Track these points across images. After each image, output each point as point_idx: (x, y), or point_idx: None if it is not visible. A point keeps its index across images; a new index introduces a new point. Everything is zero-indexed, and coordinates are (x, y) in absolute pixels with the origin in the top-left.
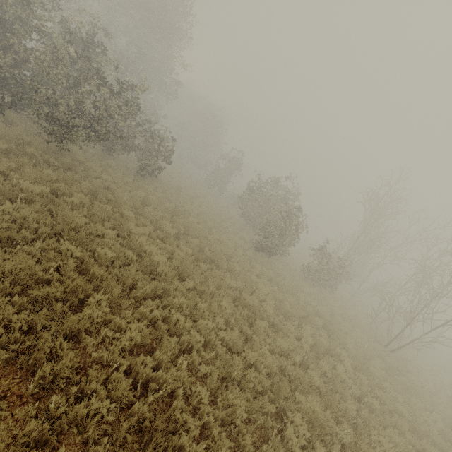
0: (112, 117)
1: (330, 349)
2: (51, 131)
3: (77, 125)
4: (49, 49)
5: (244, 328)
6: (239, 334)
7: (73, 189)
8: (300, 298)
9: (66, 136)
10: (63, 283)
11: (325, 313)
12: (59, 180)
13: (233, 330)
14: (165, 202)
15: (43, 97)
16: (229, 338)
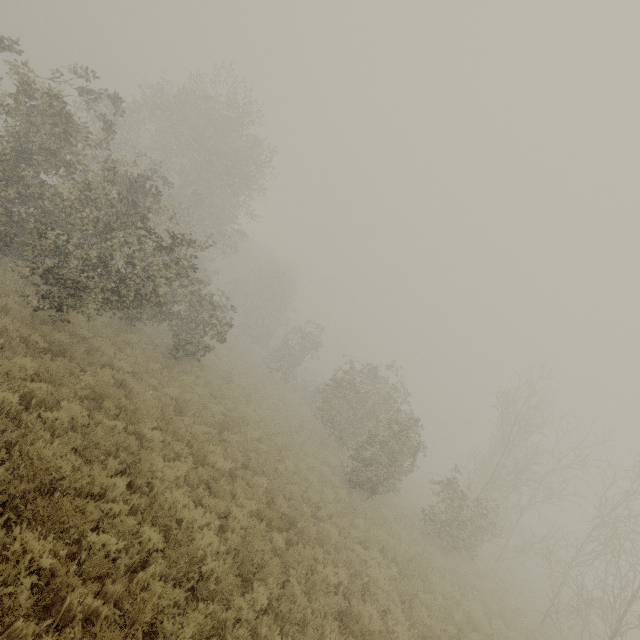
0: (152, 279)
1: None
2: (47, 292)
3: (93, 287)
4: (77, 185)
5: None
6: None
7: (61, 394)
8: (434, 586)
9: (69, 301)
10: None
11: (481, 620)
12: (40, 375)
13: None
14: (210, 404)
15: (49, 244)
16: None
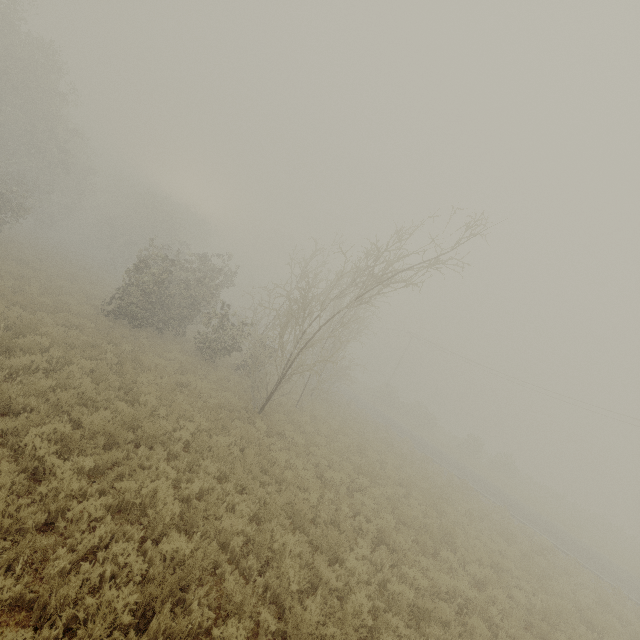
0: None
1: (69, 362)
2: None
3: None
4: None
5: None
6: None
7: None
8: (126, 350)
9: None
10: None
11: (147, 359)
12: None
13: None
14: None
15: None
16: None
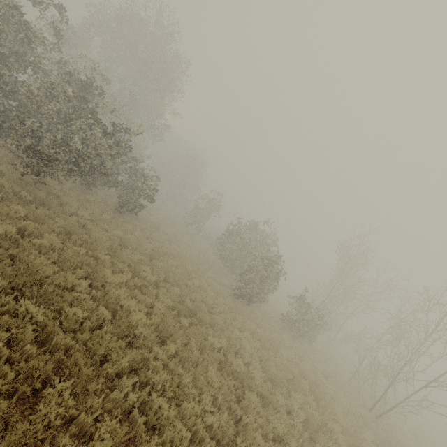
0: (100, 155)
1: (322, 423)
2: (29, 162)
3: (60, 159)
4: (44, 84)
5: (233, 407)
6: (228, 417)
7: (44, 229)
8: (283, 354)
9: (45, 169)
10: (12, 362)
11: (309, 374)
12: (29, 217)
13: (221, 411)
14: (144, 242)
15: (27, 128)
16: (217, 425)
